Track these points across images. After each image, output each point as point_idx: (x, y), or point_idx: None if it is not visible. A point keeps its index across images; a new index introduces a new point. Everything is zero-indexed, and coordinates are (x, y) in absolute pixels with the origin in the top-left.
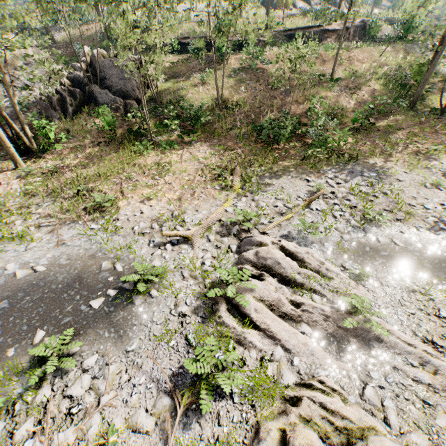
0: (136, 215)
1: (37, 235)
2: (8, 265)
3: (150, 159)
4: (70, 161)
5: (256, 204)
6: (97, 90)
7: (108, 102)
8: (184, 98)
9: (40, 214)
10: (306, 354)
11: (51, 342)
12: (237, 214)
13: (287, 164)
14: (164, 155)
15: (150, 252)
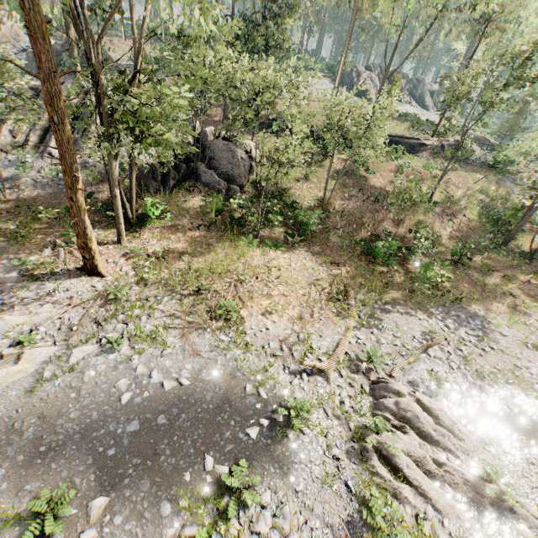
0: (262, 331)
1: (170, 340)
2: (153, 372)
3: (257, 258)
4: (172, 244)
5: (376, 339)
6: (203, 169)
7: (211, 182)
8: (287, 193)
9: (162, 311)
10: (454, 516)
11: (224, 471)
12: (365, 351)
13: (396, 294)
14: (271, 256)
15: (287, 380)
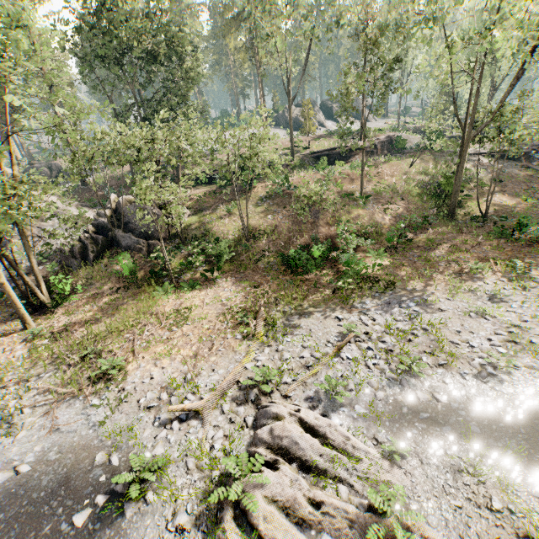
0: (144, 382)
1: (30, 420)
2: None
3: (169, 304)
4: (83, 314)
5: (280, 356)
6: (121, 235)
7: (131, 244)
8: (209, 232)
9: (39, 389)
10: None
11: None
12: (255, 374)
13: (317, 299)
14: (185, 298)
15: (153, 434)
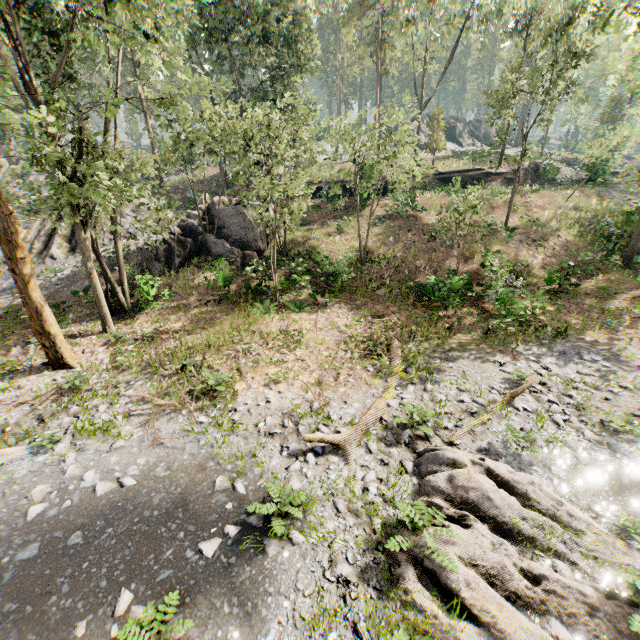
0: (260, 405)
1: (127, 429)
2: (86, 473)
3: (273, 325)
4: (170, 324)
5: (431, 396)
6: (213, 240)
7: (223, 253)
8: (316, 249)
9: (131, 397)
10: None
11: (143, 615)
12: (407, 412)
13: (464, 339)
14: (292, 320)
15: (283, 465)
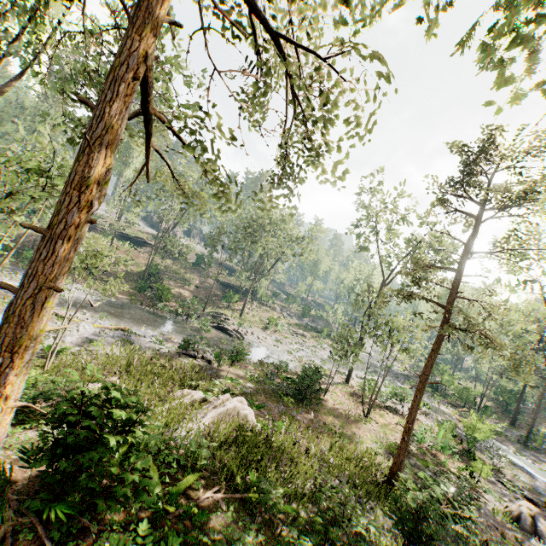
0: None
1: None
2: None
3: None
4: None
5: None
6: None
7: None
8: None
9: None
10: None
11: None
12: None
13: None
14: None
15: None
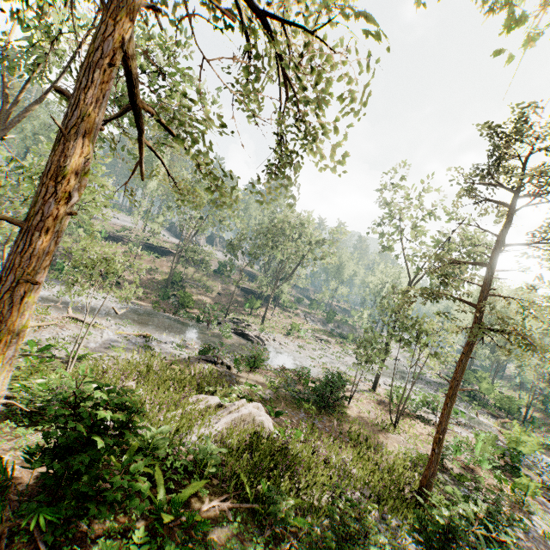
0: None
1: None
2: None
3: None
4: None
5: None
6: None
7: None
8: None
9: None
10: None
11: None
12: None
13: None
14: None
15: None
